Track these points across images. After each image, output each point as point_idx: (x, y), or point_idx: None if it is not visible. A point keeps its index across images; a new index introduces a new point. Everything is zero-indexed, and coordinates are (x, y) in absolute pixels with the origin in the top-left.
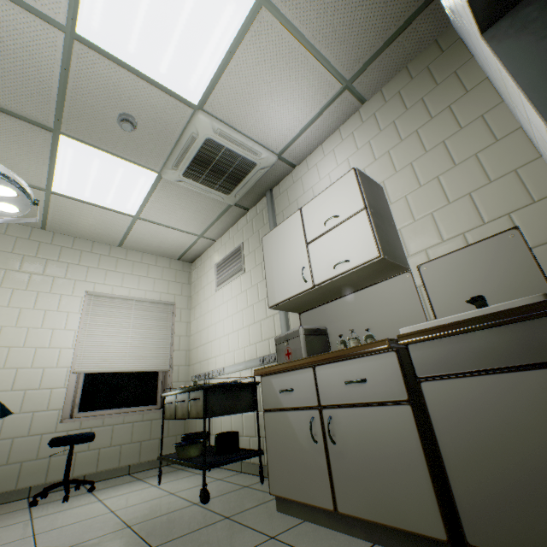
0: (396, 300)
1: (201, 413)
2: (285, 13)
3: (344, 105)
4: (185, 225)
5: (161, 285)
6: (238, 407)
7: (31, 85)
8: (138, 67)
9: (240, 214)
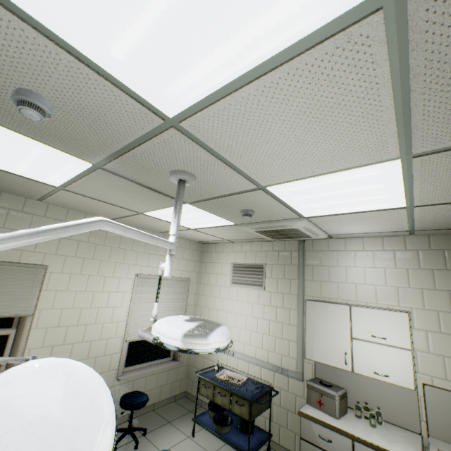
0: (400, 393)
1: (245, 416)
2: (415, 212)
3: (398, 233)
4: (222, 236)
5: (183, 264)
6: (263, 407)
7: (198, 191)
8: (288, 202)
9: (268, 240)
